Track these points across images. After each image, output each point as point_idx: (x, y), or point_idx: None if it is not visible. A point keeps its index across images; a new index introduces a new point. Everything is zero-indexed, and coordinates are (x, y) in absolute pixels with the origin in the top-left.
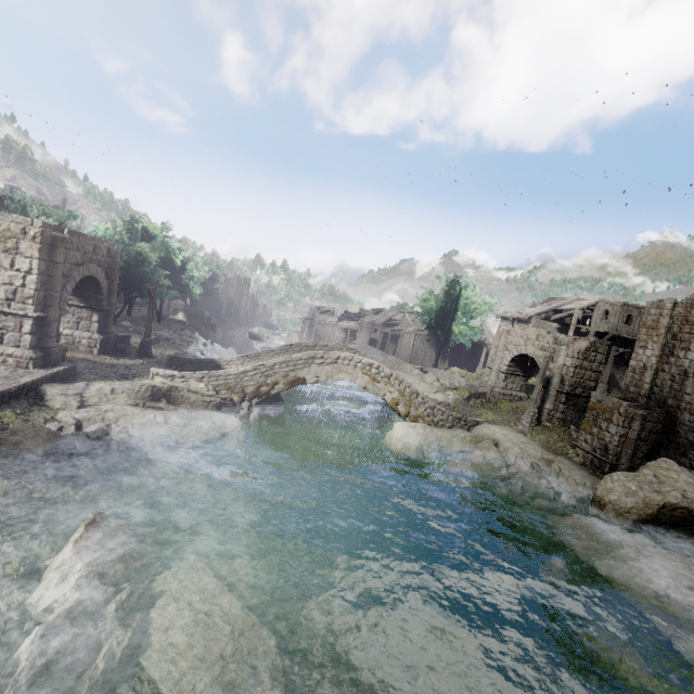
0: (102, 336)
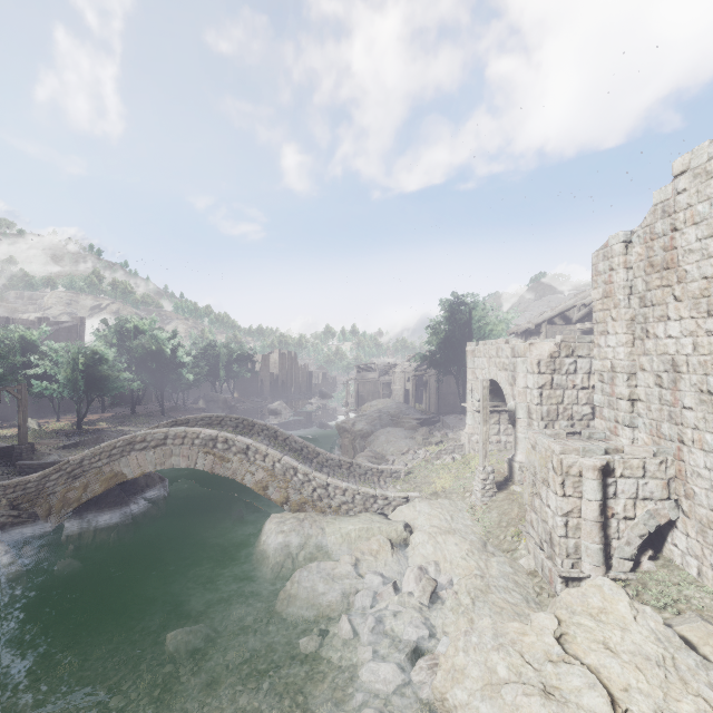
0: None
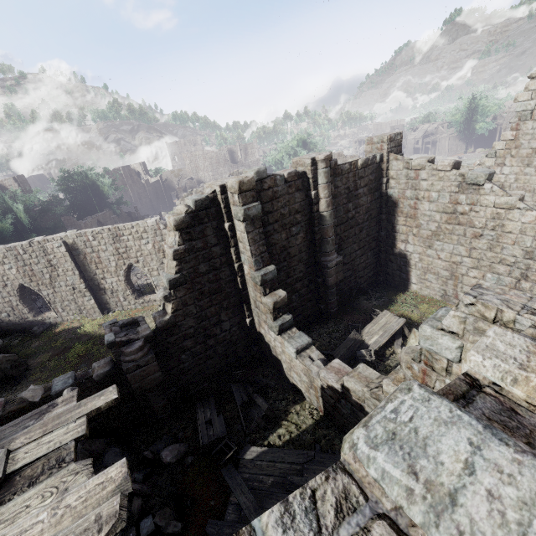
0: None
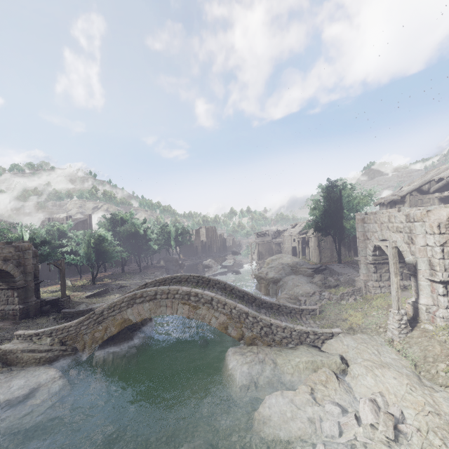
0: (23, 306)
